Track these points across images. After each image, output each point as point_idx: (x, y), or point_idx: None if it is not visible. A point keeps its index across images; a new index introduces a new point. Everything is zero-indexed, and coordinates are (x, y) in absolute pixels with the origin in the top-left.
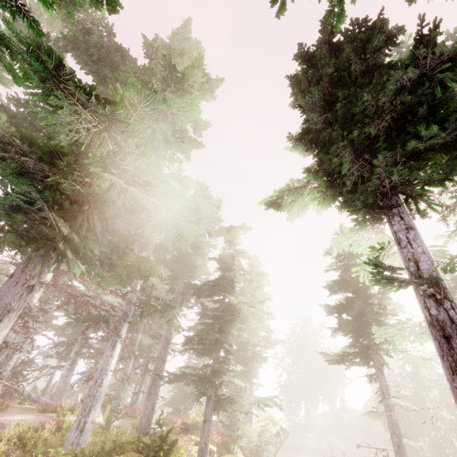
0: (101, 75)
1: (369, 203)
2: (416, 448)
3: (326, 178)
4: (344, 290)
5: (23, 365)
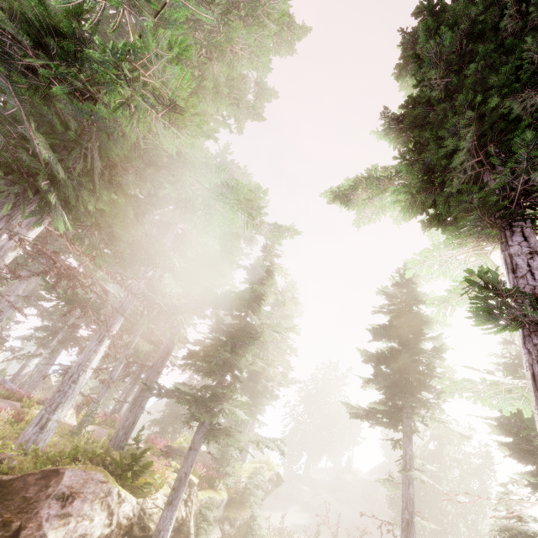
0: None
1: (490, 204)
2: (418, 526)
3: (422, 176)
4: (390, 338)
5: None
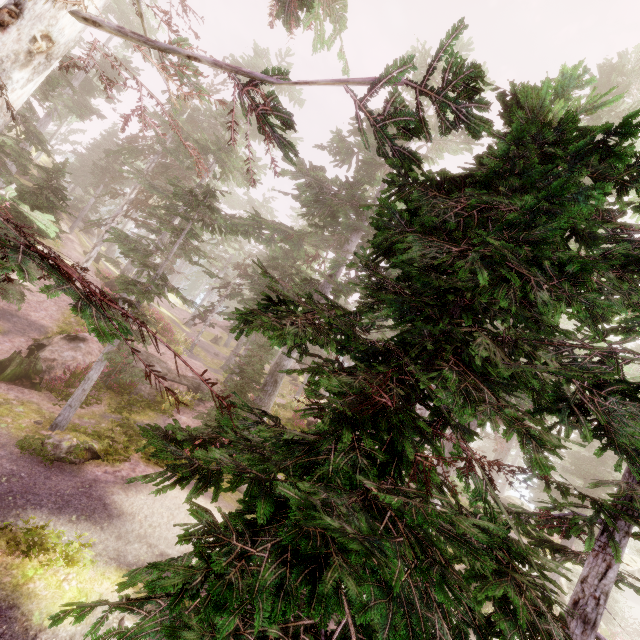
0: None
1: None
2: None
3: None
4: None
5: None
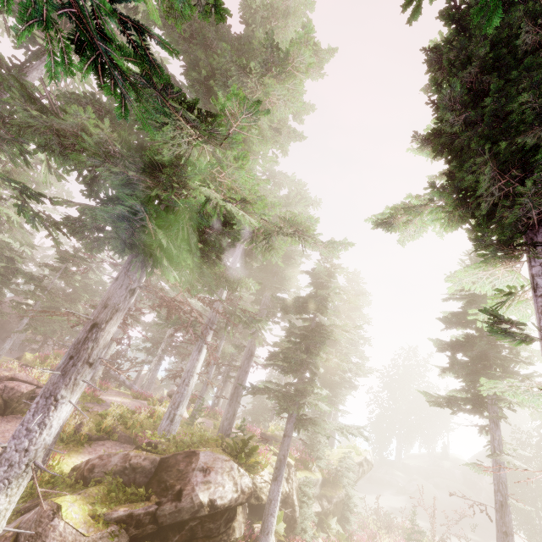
0: (193, 55)
1: (502, 240)
2: (531, 514)
3: (456, 195)
4: (465, 325)
5: (118, 354)
